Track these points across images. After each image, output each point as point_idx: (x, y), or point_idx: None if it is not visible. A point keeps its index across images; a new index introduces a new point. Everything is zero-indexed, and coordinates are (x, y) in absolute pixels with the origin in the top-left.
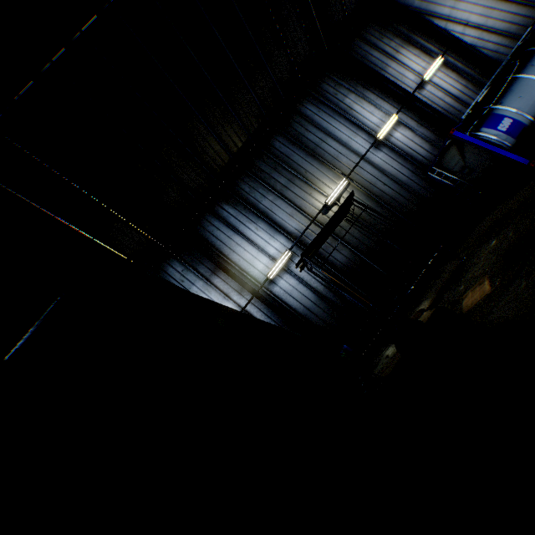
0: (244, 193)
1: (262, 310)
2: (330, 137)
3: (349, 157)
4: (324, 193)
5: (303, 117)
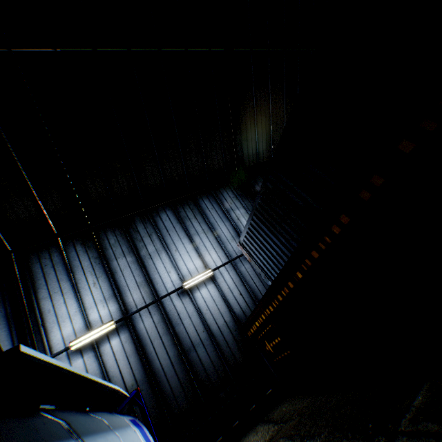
0: None
1: None
2: None
3: None
4: None
5: None
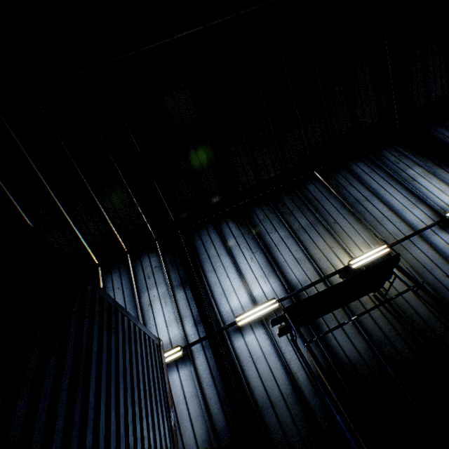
0: (256, 218)
1: (210, 362)
2: (377, 198)
3: (397, 226)
4: (351, 253)
5: (350, 172)
